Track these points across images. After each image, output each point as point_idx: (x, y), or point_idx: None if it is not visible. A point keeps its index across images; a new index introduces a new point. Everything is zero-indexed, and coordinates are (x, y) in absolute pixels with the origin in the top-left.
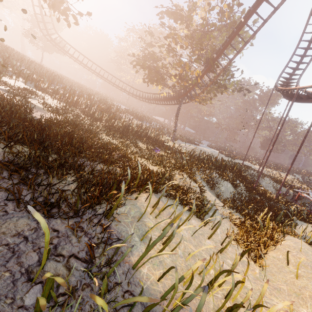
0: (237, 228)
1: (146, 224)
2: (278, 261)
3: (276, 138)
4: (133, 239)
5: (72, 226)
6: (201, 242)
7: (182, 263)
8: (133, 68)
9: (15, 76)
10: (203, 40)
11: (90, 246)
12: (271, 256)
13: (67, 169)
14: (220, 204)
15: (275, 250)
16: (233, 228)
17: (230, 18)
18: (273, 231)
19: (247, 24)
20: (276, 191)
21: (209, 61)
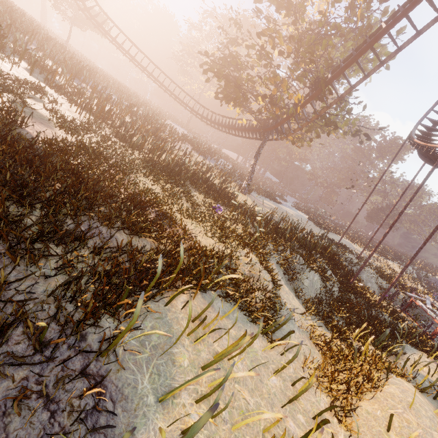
0: (318, 352)
1: (174, 361)
2: (373, 420)
3: (397, 218)
4: (143, 400)
5: (20, 390)
6: (262, 380)
7: (225, 436)
8: (203, 73)
9: (16, 58)
10: (316, 48)
11: (47, 437)
12: (365, 410)
13: (54, 243)
14: (298, 310)
15: (371, 400)
16: (313, 352)
17: (363, 20)
18: (372, 366)
19: (390, 33)
20: (379, 290)
21: (319, 82)
